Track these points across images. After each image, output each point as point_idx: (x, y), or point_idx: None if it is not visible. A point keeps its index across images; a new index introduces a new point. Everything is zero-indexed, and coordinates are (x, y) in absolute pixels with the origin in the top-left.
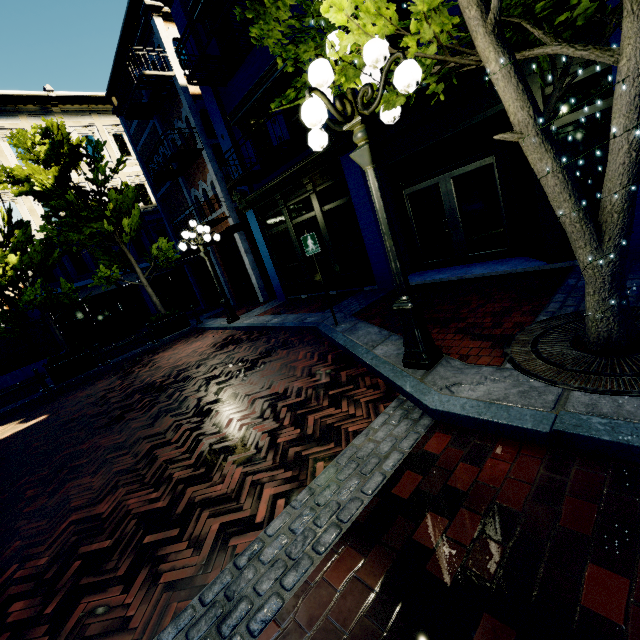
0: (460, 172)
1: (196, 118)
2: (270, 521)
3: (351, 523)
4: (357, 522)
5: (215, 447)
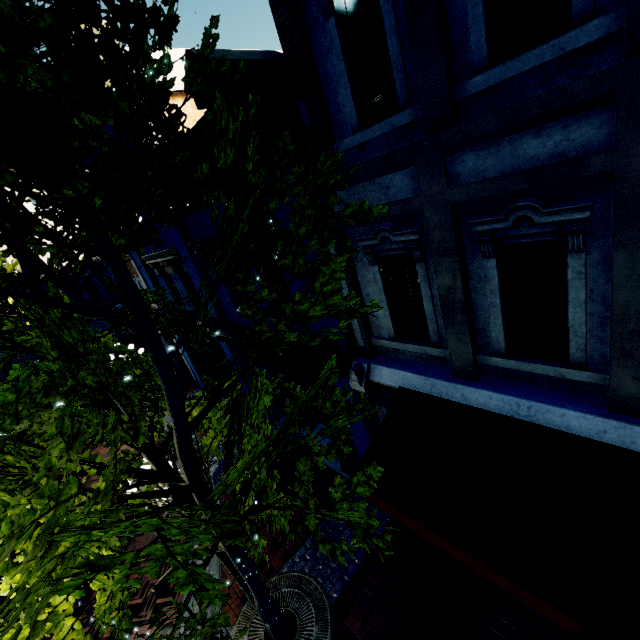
0: None
1: None
2: None
3: None
4: None
5: None
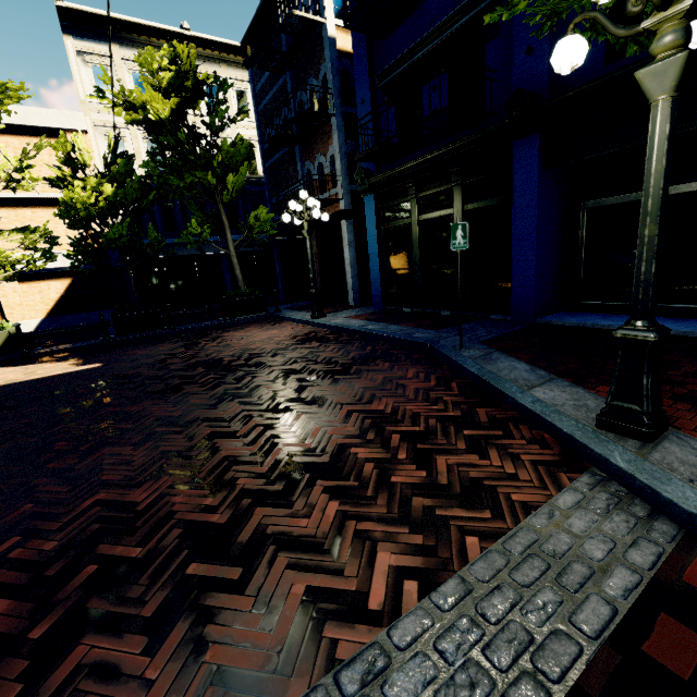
0: (682, 189)
1: (336, 78)
2: (395, 616)
3: (568, 689)
4: (582, 692)
5: (297, 459)
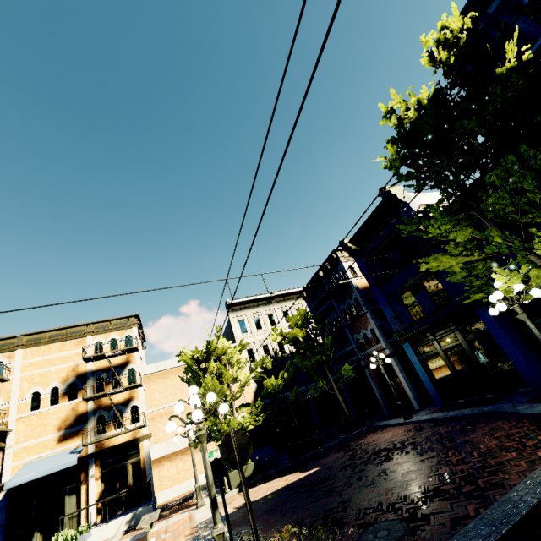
0: None
1: (362, 298)
2: None
3: None
4: None
5: (485, 452)
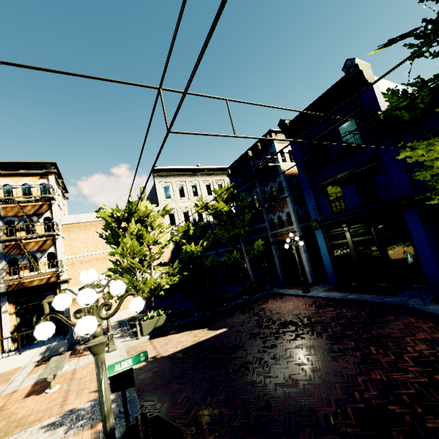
0: None
1: (286, 183)
2: None
3: None
4: None
5: (420, 359)
